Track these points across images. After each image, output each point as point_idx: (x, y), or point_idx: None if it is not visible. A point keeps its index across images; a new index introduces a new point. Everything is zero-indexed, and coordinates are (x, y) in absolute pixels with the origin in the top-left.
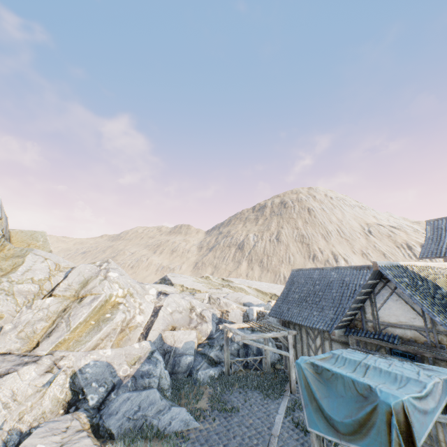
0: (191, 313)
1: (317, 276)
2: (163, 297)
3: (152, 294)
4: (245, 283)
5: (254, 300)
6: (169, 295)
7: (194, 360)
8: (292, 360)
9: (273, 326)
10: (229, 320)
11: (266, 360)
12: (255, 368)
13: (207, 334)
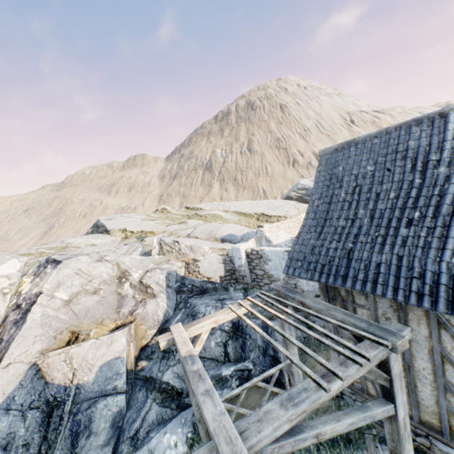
0: (120, 287)
1: (426, 140)
2: (49, 270)
3: (6, 274)
4: (219, 208)
5: (237, 230)
6: (61, 264)
7: (128, 401)
8: (404, 420)
9: (317, 316)
10: (201, 273)
11: (292, 369)
12: (268, 381)
13: (157, 322)
